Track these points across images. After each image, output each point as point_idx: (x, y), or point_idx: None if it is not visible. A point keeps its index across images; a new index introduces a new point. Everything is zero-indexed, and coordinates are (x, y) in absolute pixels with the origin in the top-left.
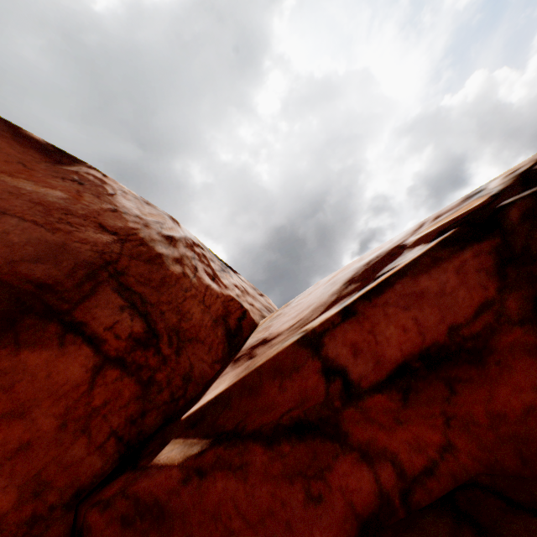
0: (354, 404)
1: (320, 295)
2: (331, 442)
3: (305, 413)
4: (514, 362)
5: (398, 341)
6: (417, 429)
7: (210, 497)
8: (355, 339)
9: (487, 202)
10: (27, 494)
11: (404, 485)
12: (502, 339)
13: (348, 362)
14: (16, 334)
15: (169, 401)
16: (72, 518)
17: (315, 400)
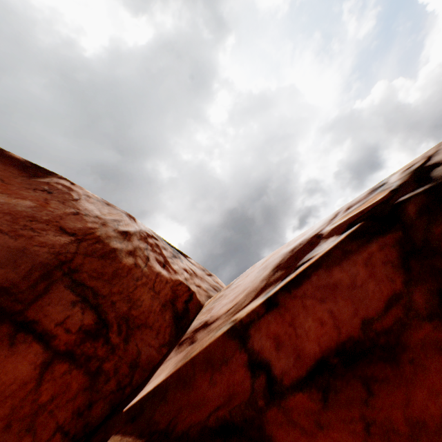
0: (277, 404)
1: (253, 279)
2: None
3: (231, 413)
4: (428, 361)
5: (316, 334)
6: (338, 435)
7: None
8: (277, 331)
9: (388, 197)
10: None
11: None
12: (413, 335)
13: (271, 356)
14: None
15: (116, 390)
16: None
17: (241, 398)
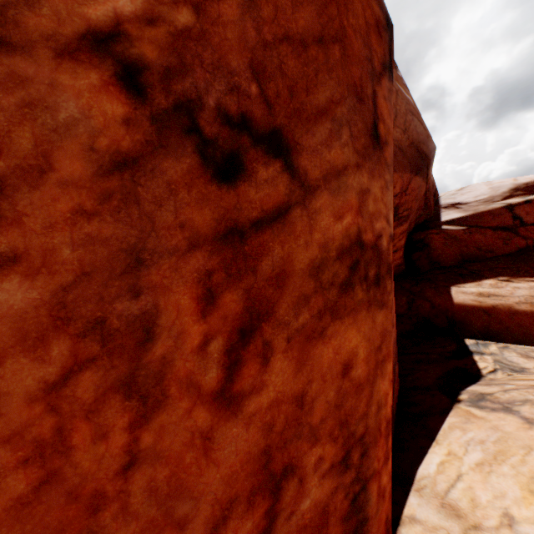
0: (523, 227)
1: (490, 191)
2: (513, 234)
3: (506, 226)
4: None
5: None
6: None
7: (473, 238)
8: (527, 210)
9: None
10: (408, 225)
11: (533, 244)
12: None
13: (523, 217)
14: (423, 174)
15: (426, 215)
16: (406, 238)
17: (509, 224)
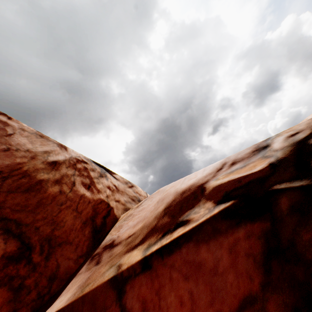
0: None
1: (152, 210)
2: None
3: None
4: None
5: None
6: None
7: None
8: (146, 296)
9: (265, 174)
10: None
11: None
12: None
13: None
14: None
15: (37, 298)
16: None
17: None
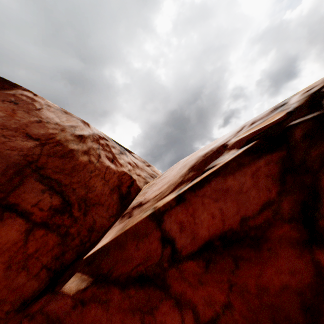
0: (176, 266)
1: (175, 174)
2: (159, 290)
3: (146, 269)
4: (280, 251)
5: (208, 224)
6: (211, 289)
7: (87, 319)
8: (182, 219)
9: (283, 119)
10: None
11: None
12: (275, 232)
13: (176, 235)
14: None
15: (80, 244)
16: (22, 316)
17: (154, 260)
